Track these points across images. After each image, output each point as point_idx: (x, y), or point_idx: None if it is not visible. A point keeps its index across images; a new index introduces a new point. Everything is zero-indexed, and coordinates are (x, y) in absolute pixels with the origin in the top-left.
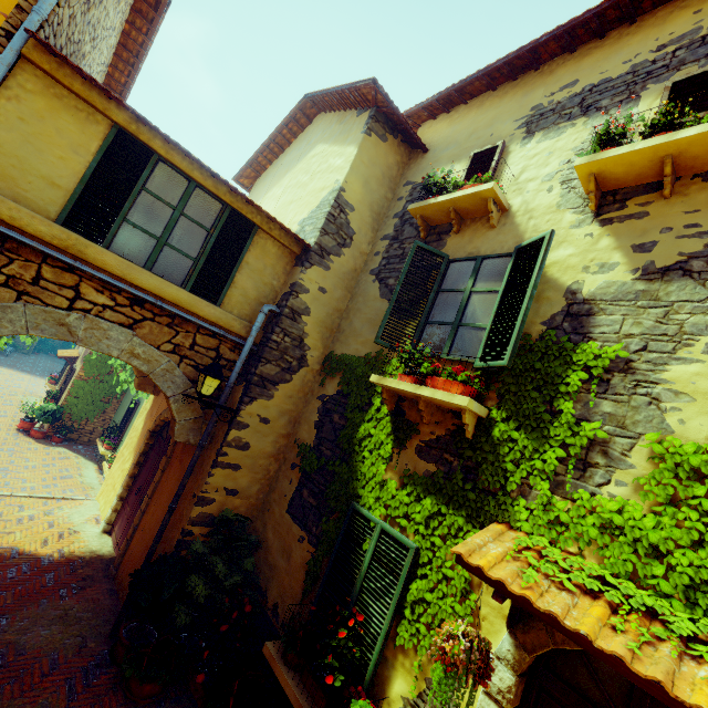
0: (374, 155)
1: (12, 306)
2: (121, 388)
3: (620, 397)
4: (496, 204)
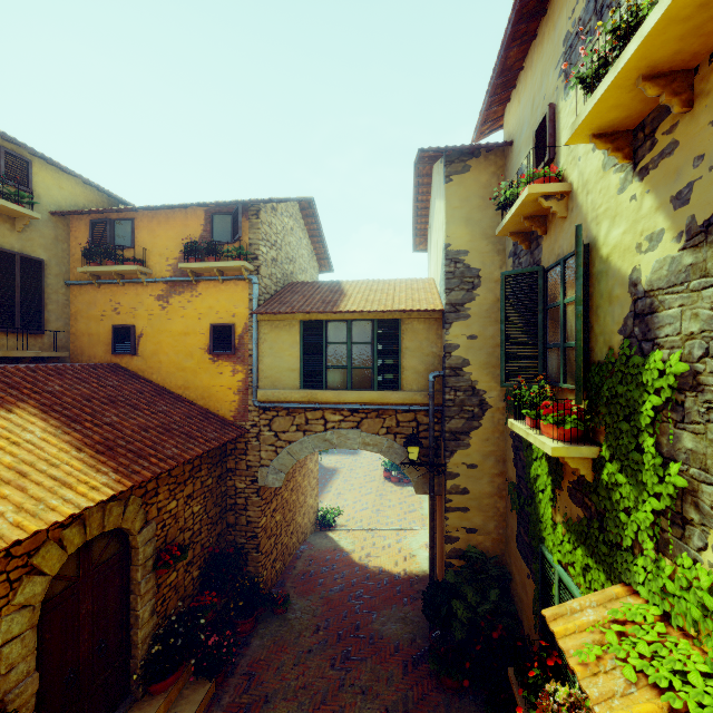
0: (463, 192)
1: (304, 440)
2: None
3: (696, 427)
4: (551, 196)
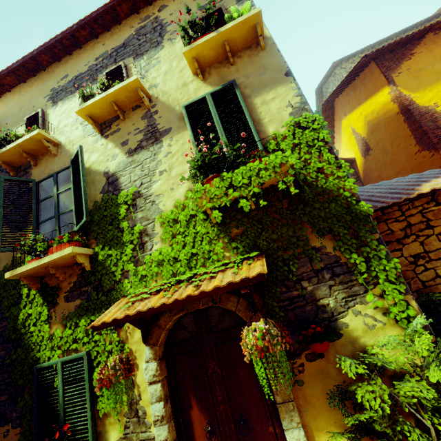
0: None
1: None
2: None
3: (142, 208)
4: (49, 142)
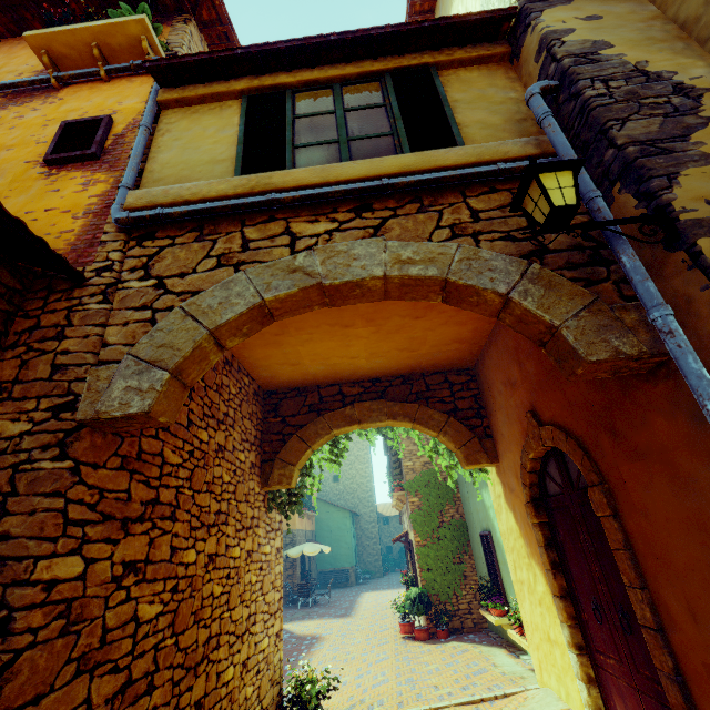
0: None
1: (233, 280)
2: (451, 480)
3: None
4: None
